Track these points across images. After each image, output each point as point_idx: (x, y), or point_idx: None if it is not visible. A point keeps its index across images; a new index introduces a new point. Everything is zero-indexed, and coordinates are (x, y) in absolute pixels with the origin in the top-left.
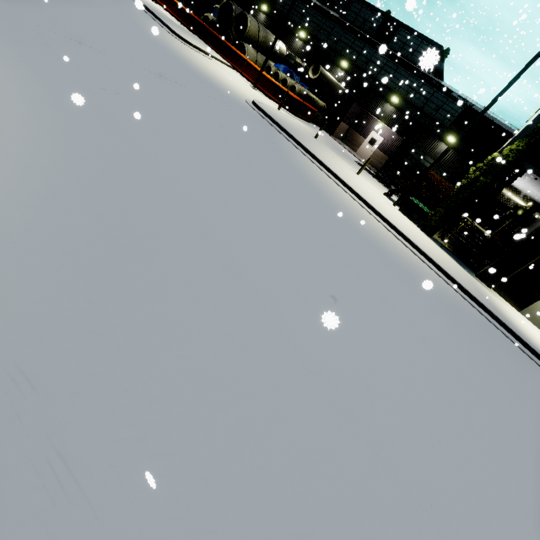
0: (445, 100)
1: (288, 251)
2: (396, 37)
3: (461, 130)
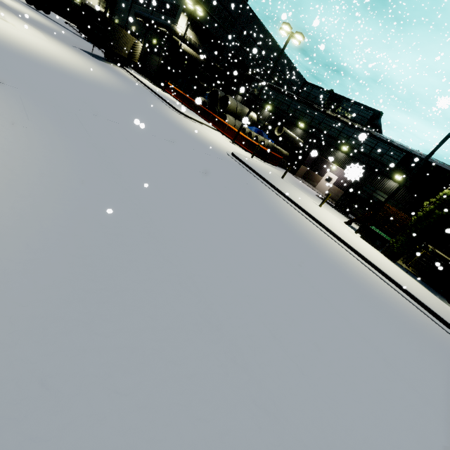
0: (387, 148)
1: (267, 289)
2: (341, 106)
3: (406, 170)
